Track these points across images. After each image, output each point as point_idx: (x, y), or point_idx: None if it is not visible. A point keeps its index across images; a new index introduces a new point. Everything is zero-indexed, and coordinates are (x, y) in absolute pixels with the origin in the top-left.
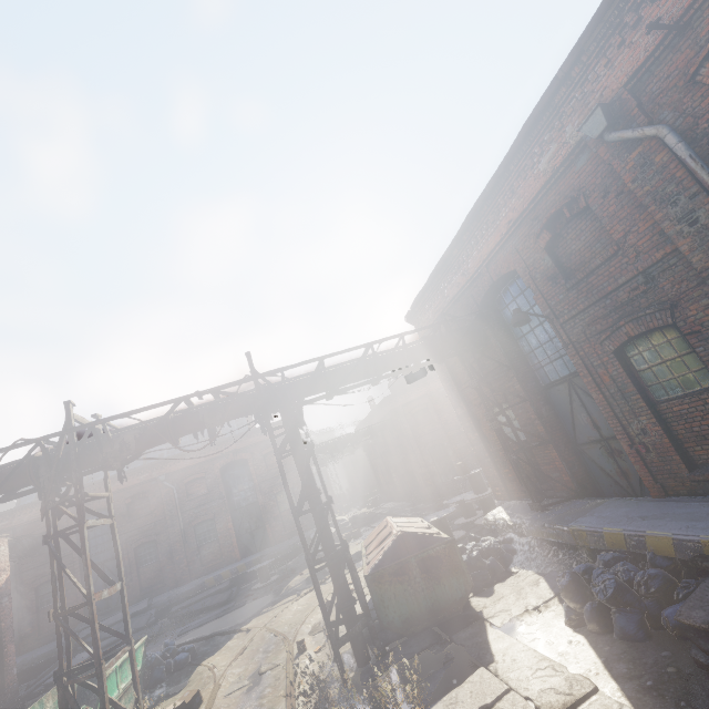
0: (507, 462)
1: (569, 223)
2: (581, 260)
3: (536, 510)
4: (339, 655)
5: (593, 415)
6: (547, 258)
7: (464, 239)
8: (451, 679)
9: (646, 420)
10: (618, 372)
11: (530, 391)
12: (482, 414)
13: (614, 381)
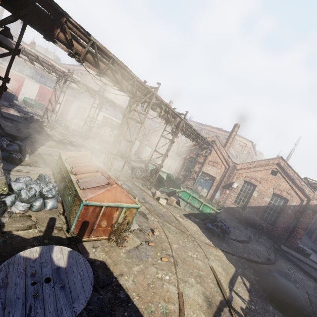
0: None
1: None
2: None
3: None
4: None
5: None
6: None
7: None
8: None
9: None
10: None
11: None
12: None
13: None
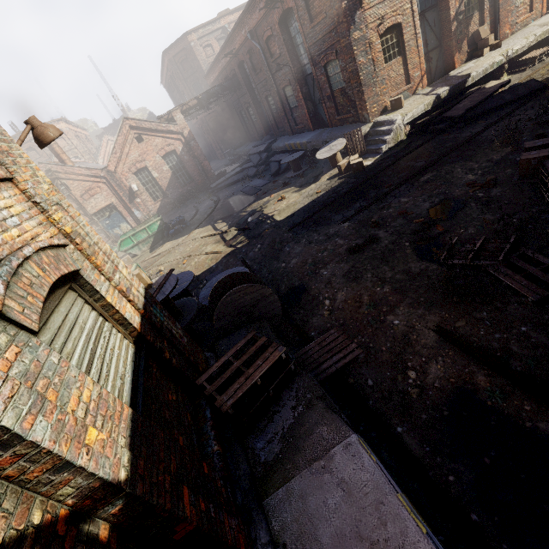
0: None
1: None
2: None
3: None
4: None
5: None
6: None
7: None
8: None
9: None
10: None
11: None
12: None
13: None
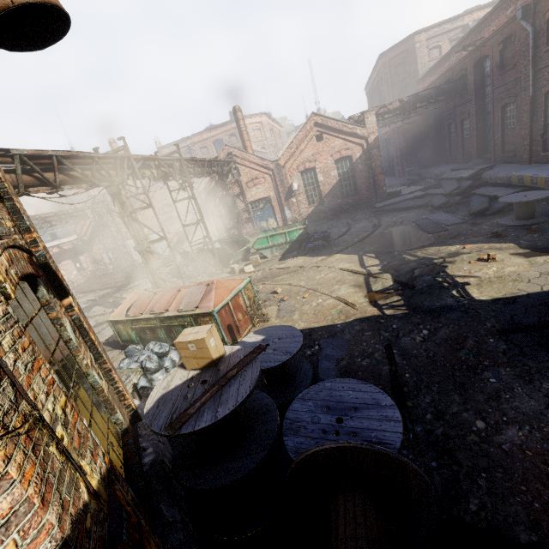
0: None
1: None
2: None
3: None
4: None
5: None
6: None
7: None
8: None
9: None
10: None
11: None
12: None
13: None
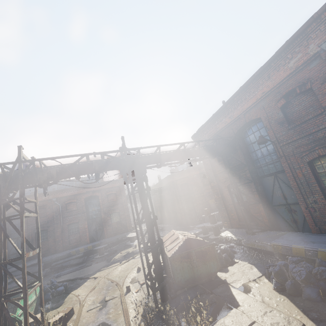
0: (234, 210)
1: (297, 96)
2: (298, 116)
3: (249, 234)
4: (156, 296)
5: (284, 192)
6: (280, 113)
7: (235, 100)
8: (217, 313)
9: (318, 196)
10: (308, 172)
11: (254, 178)
12: (224, 187)
13: (304, 176)
